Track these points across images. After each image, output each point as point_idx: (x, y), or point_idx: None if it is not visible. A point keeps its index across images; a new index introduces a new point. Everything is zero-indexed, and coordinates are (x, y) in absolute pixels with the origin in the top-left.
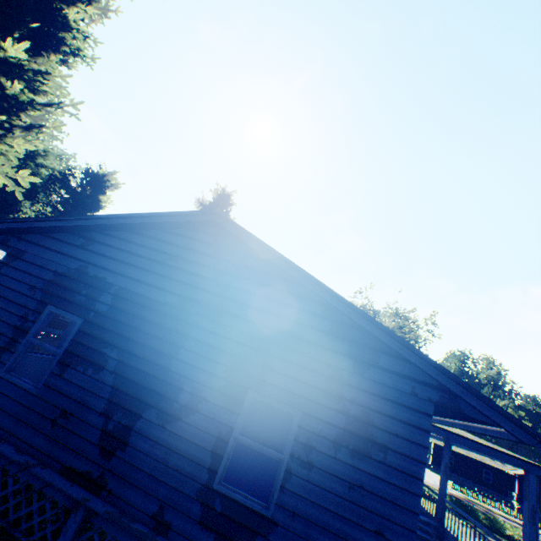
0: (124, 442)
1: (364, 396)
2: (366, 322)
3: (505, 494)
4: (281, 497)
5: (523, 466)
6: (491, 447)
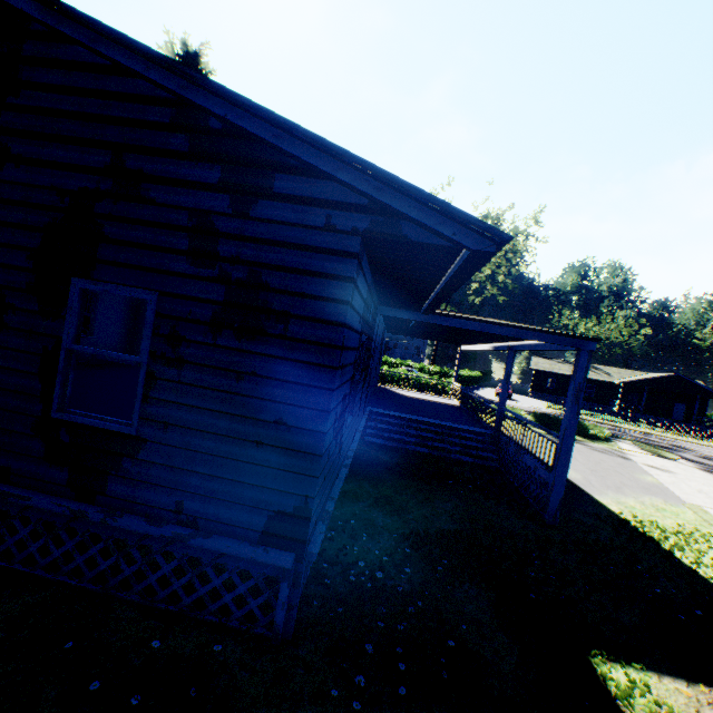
0: None
1: (252, 249)
2: (215, 100)
3: (608, 404)
4: (147, 409)
5: (575, 344)
6: (537, 330)
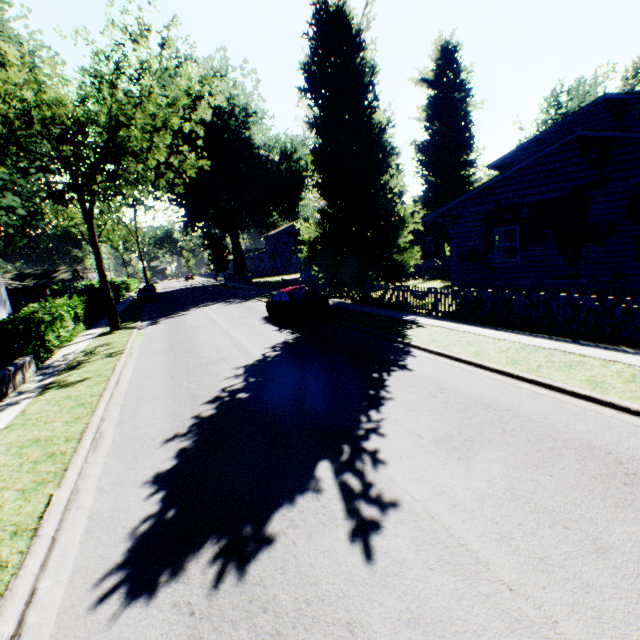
0: (579, 259)
1: None
2: None
3: None
4: None
5: None
6: None
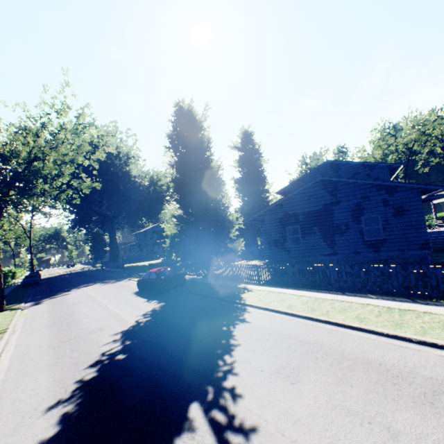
0: (334, 244)
1: (396, 201)
2: (387, 183)
3: None
4: (384, 234)
5: None
6: None
